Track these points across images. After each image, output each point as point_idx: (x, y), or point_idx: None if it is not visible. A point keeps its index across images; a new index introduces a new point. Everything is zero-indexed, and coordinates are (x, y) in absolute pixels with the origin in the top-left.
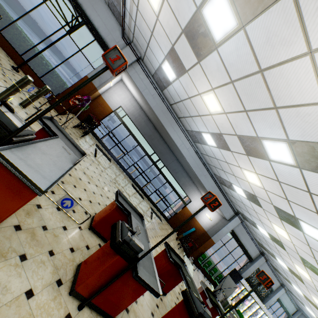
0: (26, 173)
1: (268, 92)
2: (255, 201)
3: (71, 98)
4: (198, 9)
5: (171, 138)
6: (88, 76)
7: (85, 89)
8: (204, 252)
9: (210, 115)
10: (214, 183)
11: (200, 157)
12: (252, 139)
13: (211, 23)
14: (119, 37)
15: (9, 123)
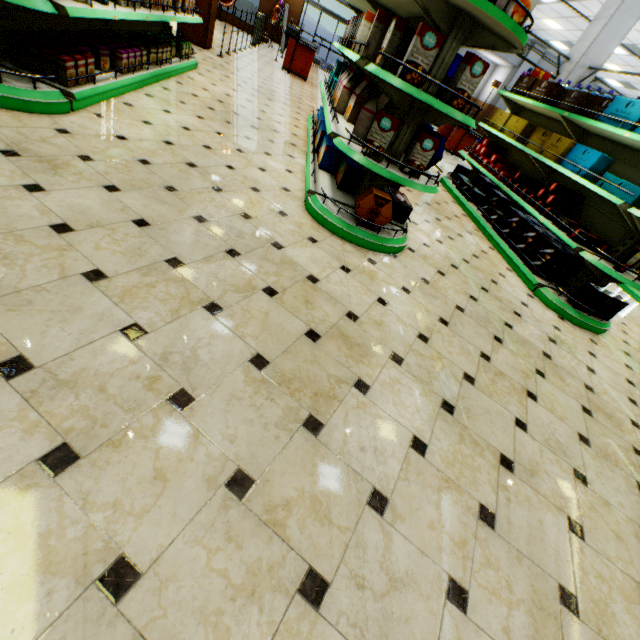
0: (309, 45)
1: None
2: None
3: (272, 15)
4: None
5: None
6: None
7: None
8: None
9: None
10: None
11: None
12: None
13: None
14: None
15: (296, 30)
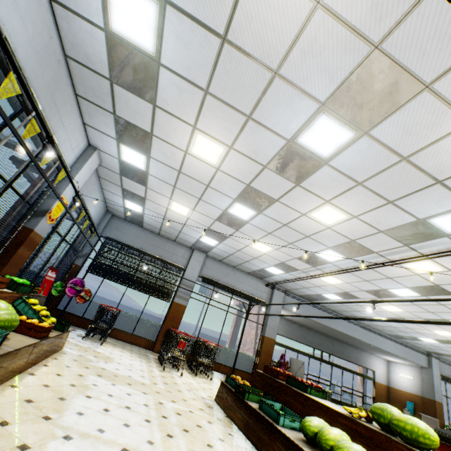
0: None
1: (449, 309)
2: (450, 343)
3: (286, 369)
4: (384, 289)
5: (337, 331)
6: (266, 335)
7: (269, 348)
8: (443, 422)
9: (388, 311)
10: (392, 341)
11: (368, 329)
12: (439, 320)
13: (396, 292)
14: (263, 287)
15: None
